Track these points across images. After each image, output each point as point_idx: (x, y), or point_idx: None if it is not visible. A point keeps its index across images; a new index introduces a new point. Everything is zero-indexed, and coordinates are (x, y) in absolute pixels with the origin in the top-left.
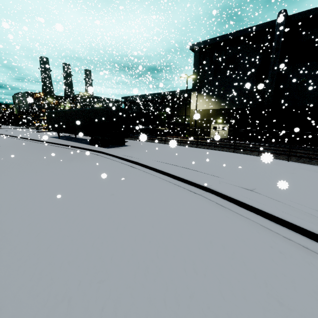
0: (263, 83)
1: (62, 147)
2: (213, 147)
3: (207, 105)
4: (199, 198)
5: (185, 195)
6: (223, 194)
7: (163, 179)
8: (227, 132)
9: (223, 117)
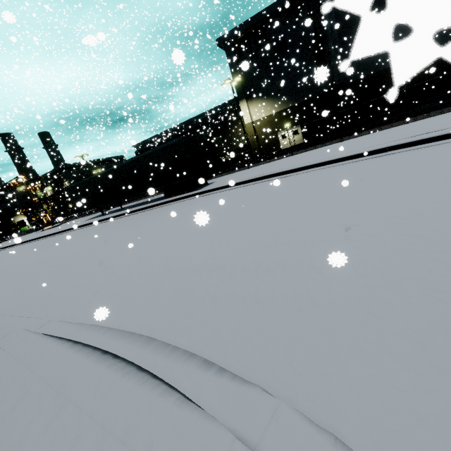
0: (325, 60)
1: (133, 214)
2: (312, 147)
3: (264, 111)
4: (389, 156)
5: (372, 160)
6: (409, 142)
7: (326, 168)
8: (301, 135)
9: (290, 119)
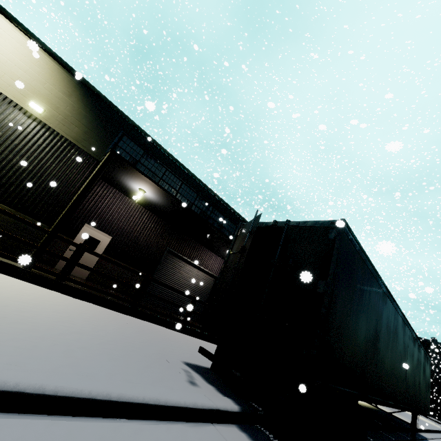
0: None
1: None
2: None
3: None
4: None
5: None
6: None
7: None
8: None
9: None
